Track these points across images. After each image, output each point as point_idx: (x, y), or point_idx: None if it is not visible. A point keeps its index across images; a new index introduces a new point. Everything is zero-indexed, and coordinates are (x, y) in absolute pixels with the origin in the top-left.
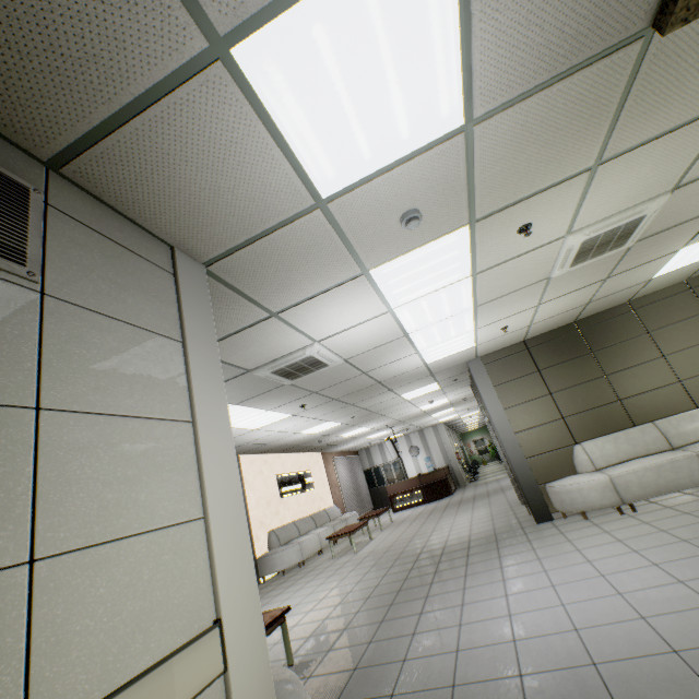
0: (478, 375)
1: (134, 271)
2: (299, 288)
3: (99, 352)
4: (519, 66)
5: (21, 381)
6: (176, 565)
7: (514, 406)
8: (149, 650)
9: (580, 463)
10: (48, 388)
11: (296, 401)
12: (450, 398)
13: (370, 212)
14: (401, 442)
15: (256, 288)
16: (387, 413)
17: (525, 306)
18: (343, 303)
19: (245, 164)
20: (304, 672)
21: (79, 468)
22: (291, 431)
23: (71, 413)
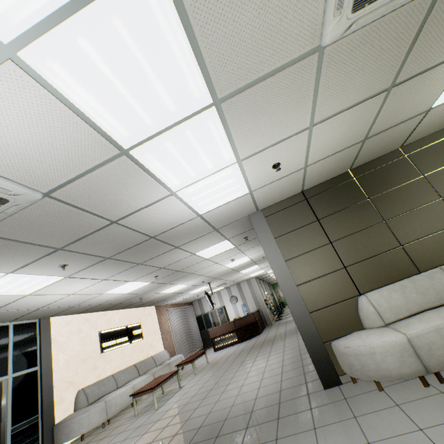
0: (260, 227)
1: None
2: None
3: None
4: None
5: None
6: None
7: (296, 257)
8: None
9: (367, 317)
10: None
11: (43, 260)
12: (250, 256)
13: None
14: (224, 294)
15: None
16: (194, 271)
17: (295, 124)
18: None
19: None
20: None
21: None
22: (91, 293)
23: None
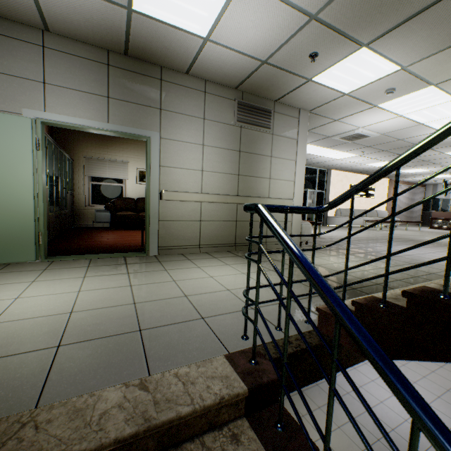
0: None
1: (288, 122)
2: (345, 113)
3: (280, 145)
4: (417, 54)
5: (269, 152)
6: (287, 187)
7: None
8: (281, 197)
9: None
10: (272, 153)
11: (358, 149)
12: None
13: (368, 92)
14: None
15: (327, 114)
16: (439, 163)
17: None
18: (368, 115)
19: (318, 92)
20: (321, 238)
21: (275, 167)
22: (359, 163)
23: (275, 157)
